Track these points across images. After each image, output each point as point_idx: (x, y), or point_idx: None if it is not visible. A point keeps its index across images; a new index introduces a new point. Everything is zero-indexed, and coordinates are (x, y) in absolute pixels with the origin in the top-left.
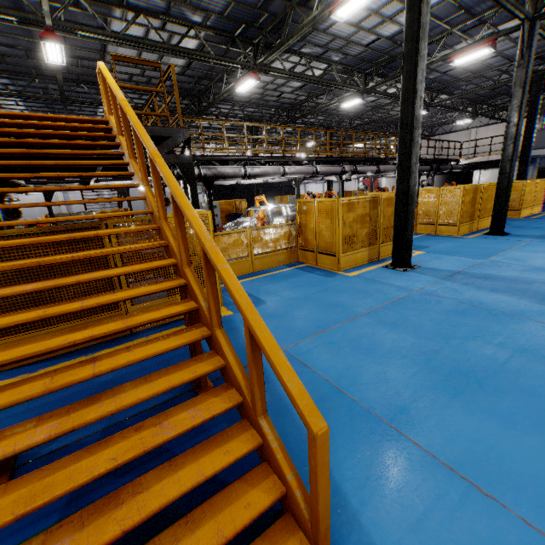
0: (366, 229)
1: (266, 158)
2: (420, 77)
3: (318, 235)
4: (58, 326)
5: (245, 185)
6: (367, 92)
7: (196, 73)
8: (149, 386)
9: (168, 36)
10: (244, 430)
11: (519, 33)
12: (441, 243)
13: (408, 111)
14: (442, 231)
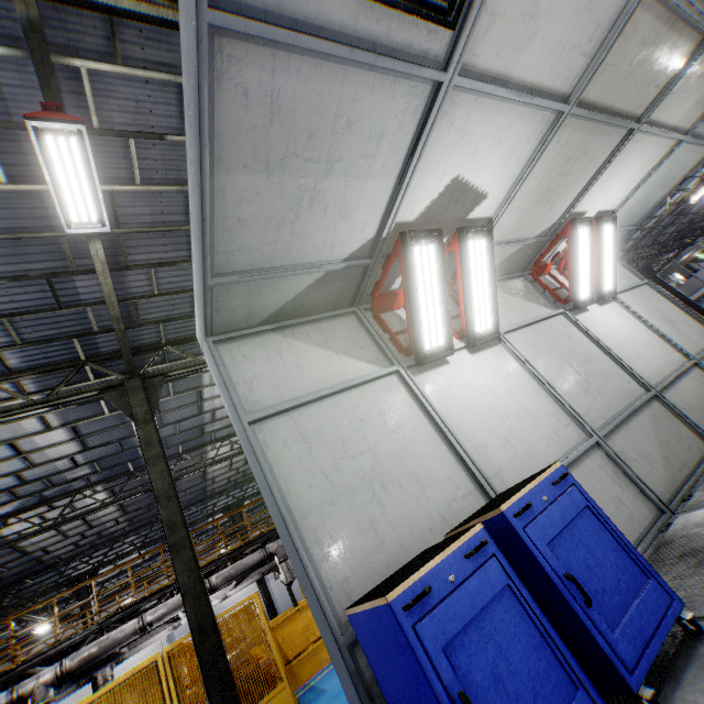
0: None
1: None
2: None
3: None
4: None
5: None
6: None
7: None
8: None
9: None
10: None
11: None
12: None
13: None
14: None
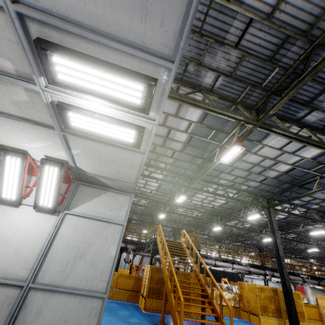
0: (273, 305)
1: (224, 259)
2: (278, 243)
3: (248, 301)
4: (160, 300)
5: (212, 270)
6: None
7: (198, 220)
8: (200, 304)
9: (192, 212)
10: (218, 321)
11: None
12: None
13: (277, 254)
14: None
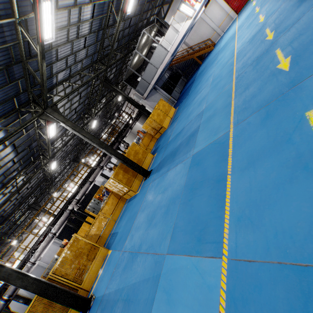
0: None
1: (18, 267)
2: None
3: None
4: None
5: None
6: (52, 158)
7: None
8: None
9: None
10: None
11: (68, 90)
12: (125, 218)
13: None
14: (130, 194)
